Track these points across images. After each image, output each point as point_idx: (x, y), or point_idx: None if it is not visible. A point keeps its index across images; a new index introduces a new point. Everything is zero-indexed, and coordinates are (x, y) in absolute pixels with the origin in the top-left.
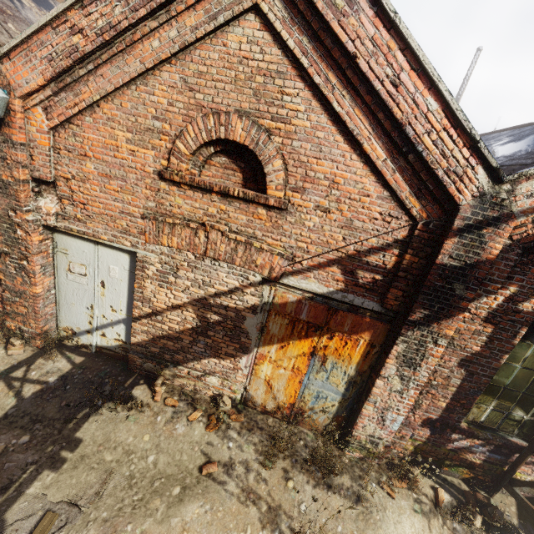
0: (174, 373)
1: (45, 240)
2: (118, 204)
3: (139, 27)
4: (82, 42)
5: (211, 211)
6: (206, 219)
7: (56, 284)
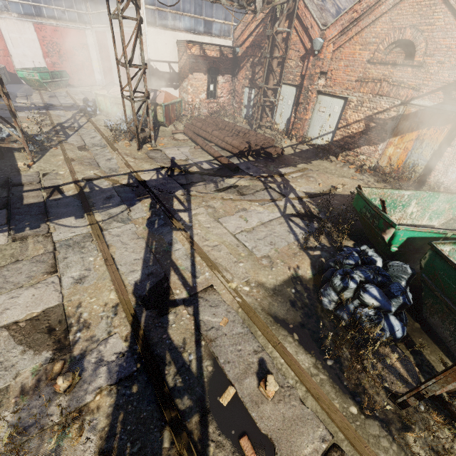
0: (347, 154)
1: (315, 97)
2: (347, 77)
3: (378, 3)
4: (355, 15)
5: (385, 73)
6: (382, 78)
7: (311, 118)
